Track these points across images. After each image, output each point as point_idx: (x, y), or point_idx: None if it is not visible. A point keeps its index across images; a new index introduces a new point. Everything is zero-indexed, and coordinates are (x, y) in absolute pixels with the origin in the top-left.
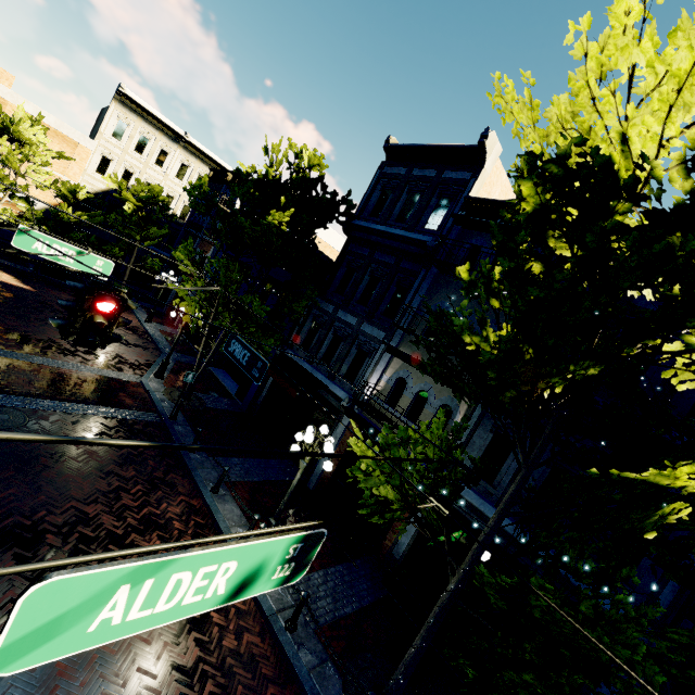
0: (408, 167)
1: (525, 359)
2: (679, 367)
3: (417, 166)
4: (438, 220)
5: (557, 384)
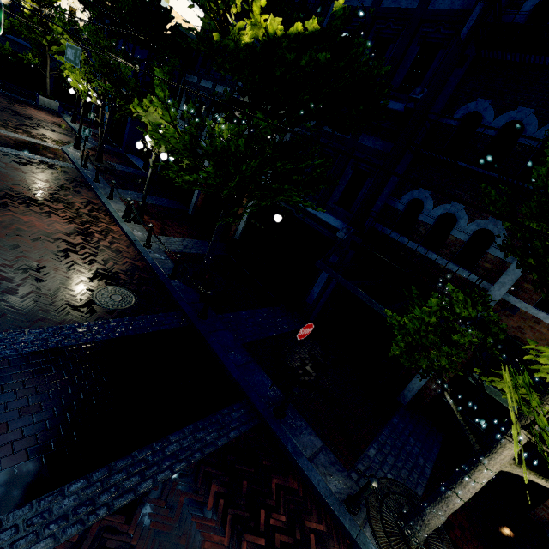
0: None
1: None
2: None
3: None
4: None
5: (231, 4)
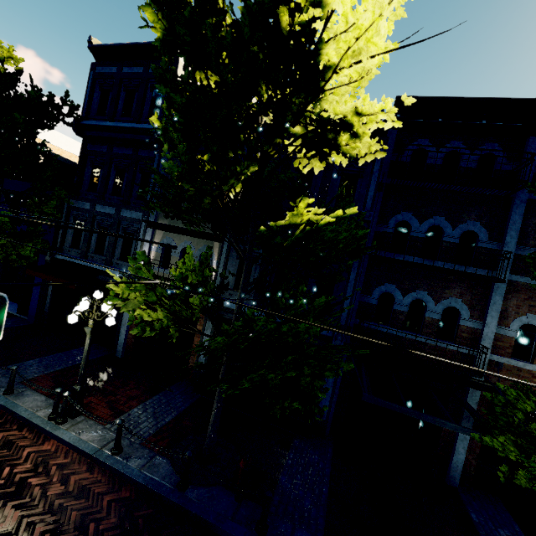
0: (118, 66)
1: (206, 170)
2: (300, 157)
3: (125, 64)
4: (157, 111)
5: (235, 185)
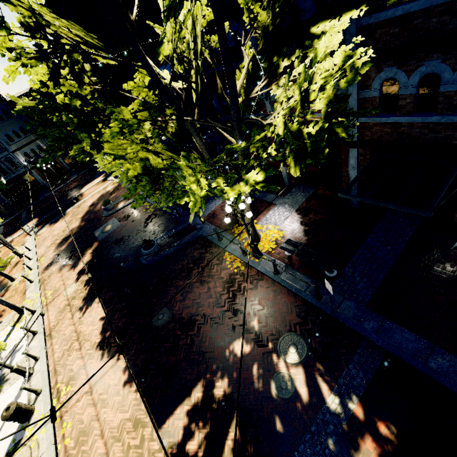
0: None
1: None
2: None
3: None
4: None
5: None
